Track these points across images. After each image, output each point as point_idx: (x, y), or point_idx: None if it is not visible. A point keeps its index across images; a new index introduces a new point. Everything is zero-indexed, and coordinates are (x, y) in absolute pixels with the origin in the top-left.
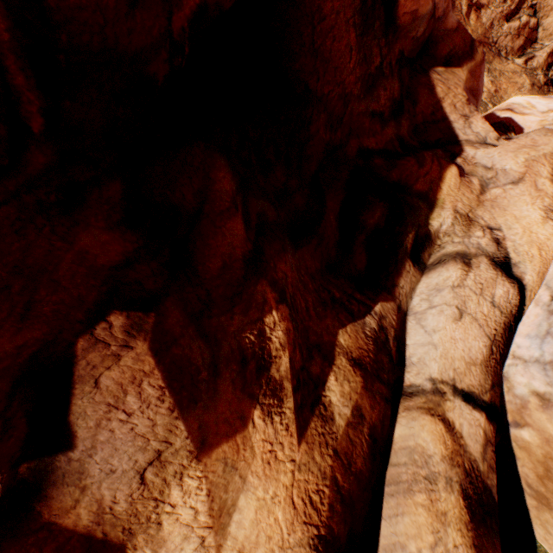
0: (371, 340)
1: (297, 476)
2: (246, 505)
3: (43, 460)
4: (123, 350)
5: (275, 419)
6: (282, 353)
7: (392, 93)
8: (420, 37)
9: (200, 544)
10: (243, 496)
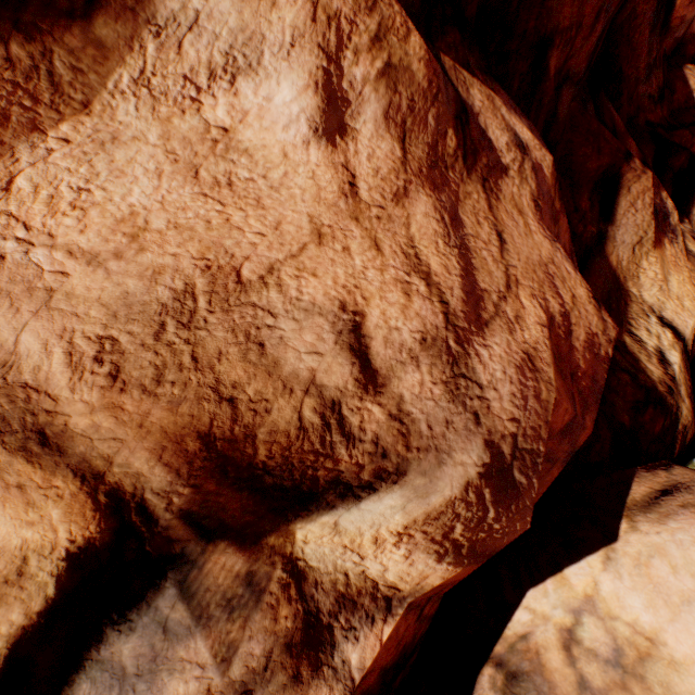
0: (693, 234)
1: (690, 274)
2: (671, 281)
3: (604, 225)
4: (641, 174)
5: (674, 246)
6: (673, 212)
7: (658, 83)
8: (679, 39)
9: (659, 289)
10: (668, 277)
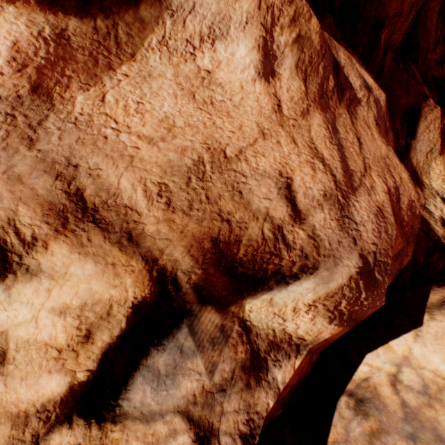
0: None
1: None
2: None
3: (409, 139)
4: (433, 108)
5: None
6: None
7: (440, 52)
8: None
9: (442, 181)
10: None
